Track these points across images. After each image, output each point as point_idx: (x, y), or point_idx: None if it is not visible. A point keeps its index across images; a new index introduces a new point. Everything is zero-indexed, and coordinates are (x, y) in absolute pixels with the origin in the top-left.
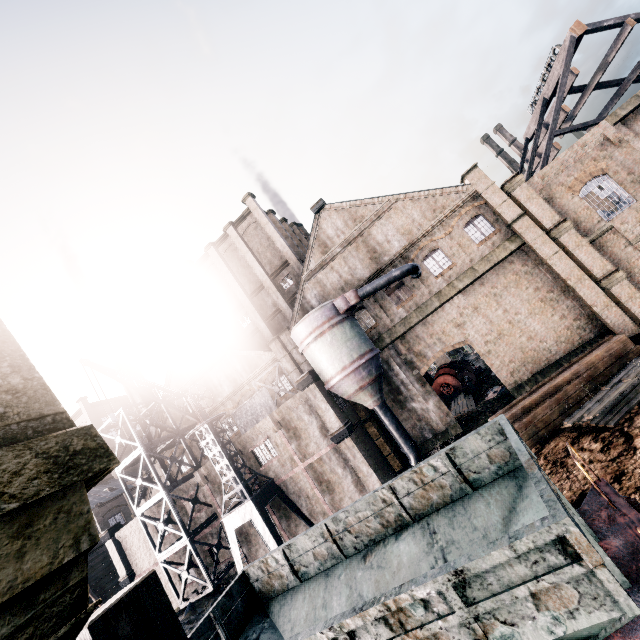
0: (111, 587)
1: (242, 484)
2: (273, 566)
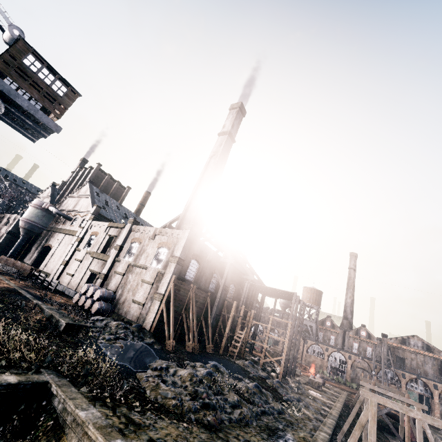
0: None
1: None
2: None
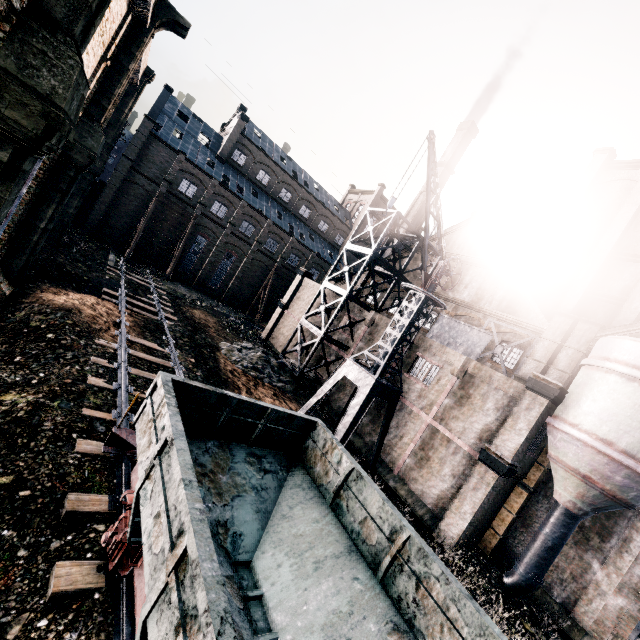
0: (277, 297)
1: (385, 363)
2: (333, 459)
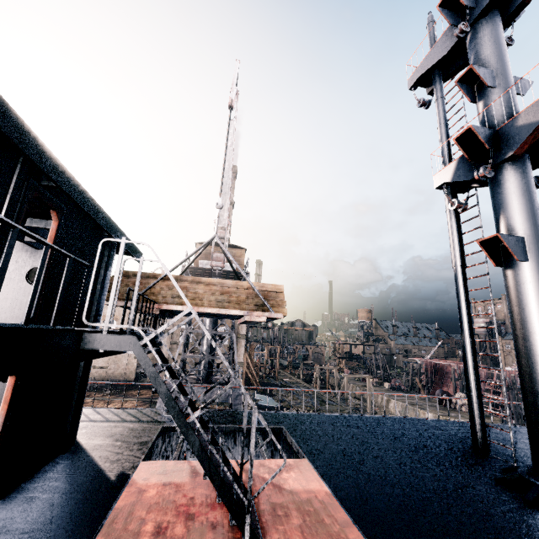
0: None
1: None
2: None
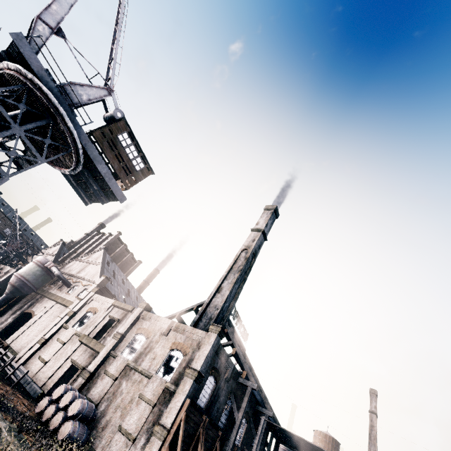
0: None
1: None
2: None
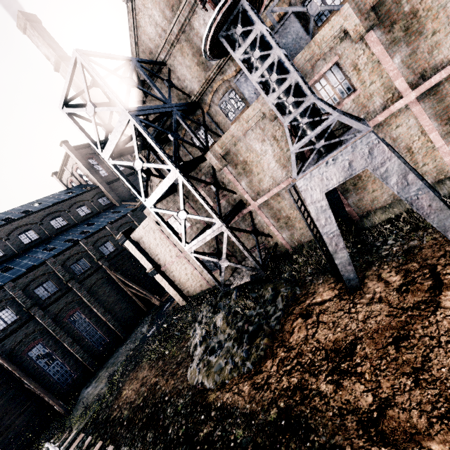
0: (141, 276)
1: (336, 112)
2: None
